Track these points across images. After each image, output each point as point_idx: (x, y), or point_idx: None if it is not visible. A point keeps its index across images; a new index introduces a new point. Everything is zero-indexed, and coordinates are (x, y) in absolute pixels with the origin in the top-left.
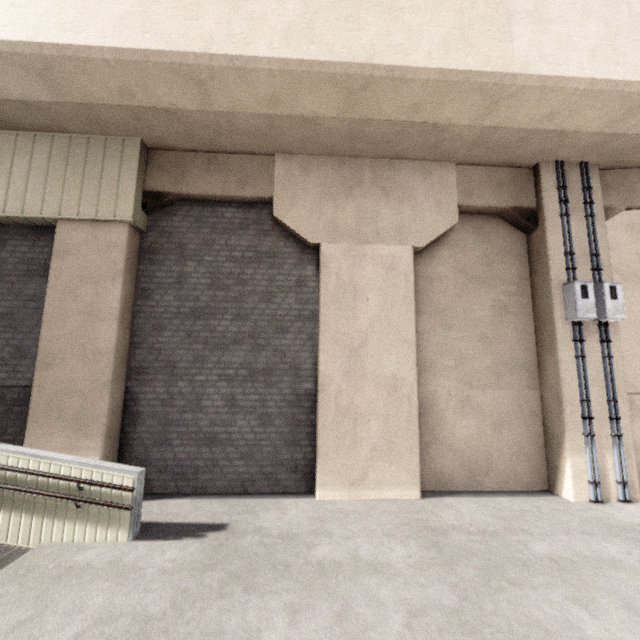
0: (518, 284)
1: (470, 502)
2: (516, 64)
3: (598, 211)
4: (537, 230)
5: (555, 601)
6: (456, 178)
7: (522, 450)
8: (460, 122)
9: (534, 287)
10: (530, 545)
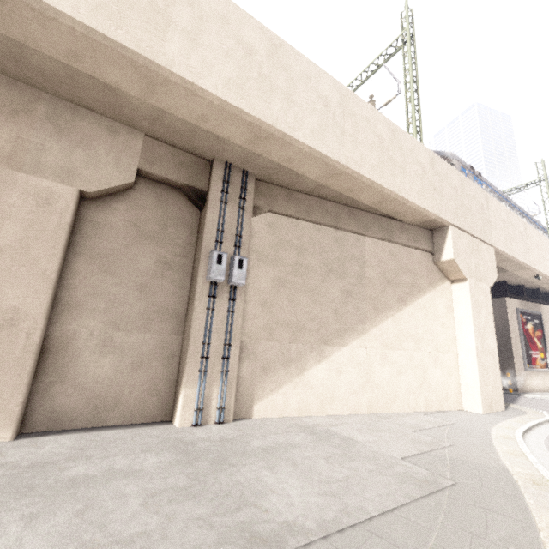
0: (185, 248)
1: (71, 438)
2: (163, 59)
3: (249, 207)
4: (204, 208)
5: (4, 521)
6: (142, 146)
7: (155, 386)
8: (130, 92)
9: (196, 252)
10: (71, 469)
